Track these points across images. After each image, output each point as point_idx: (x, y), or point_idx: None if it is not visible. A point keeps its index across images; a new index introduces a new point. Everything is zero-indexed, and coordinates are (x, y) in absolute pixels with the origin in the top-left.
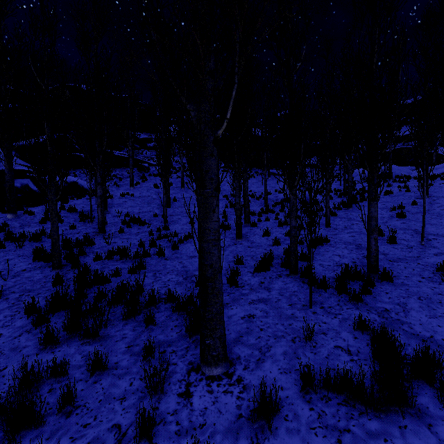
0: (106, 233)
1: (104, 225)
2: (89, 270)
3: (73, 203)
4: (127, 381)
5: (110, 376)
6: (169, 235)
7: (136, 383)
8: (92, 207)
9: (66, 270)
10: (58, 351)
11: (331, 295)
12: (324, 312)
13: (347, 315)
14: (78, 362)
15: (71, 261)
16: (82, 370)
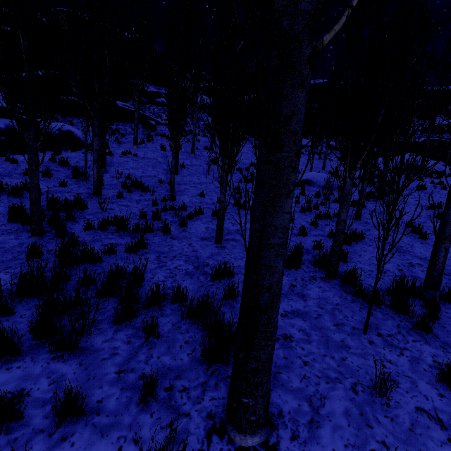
0: (102, 196)
1: (100, 187)
2: (76, 242)
3: (66, 156)
4: (113, 444)
5: (88, 428)
6: (177, 208)
7: (127, 449)
8: (88, 163)
9: (49, 239)
10: (17, 367)
11: (386, 316)
12: (384, 343)
13: (416, 352)
14: (43, 393)
15: (55, 228)
16: (46, 411)
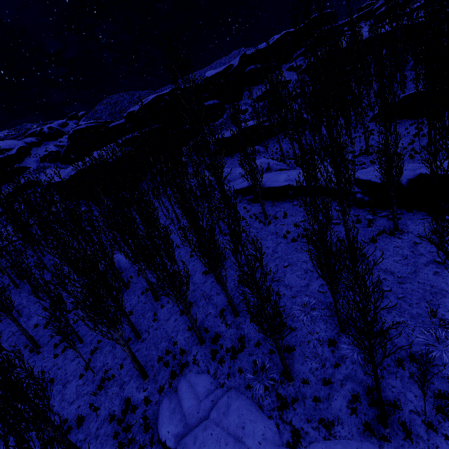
0: None
1: None
2: None
3: None
4: None
5: None
6: None
7: None
8: None
9: None
10: None
11: None
12: None
13: None
14: None
15: None
16: None
